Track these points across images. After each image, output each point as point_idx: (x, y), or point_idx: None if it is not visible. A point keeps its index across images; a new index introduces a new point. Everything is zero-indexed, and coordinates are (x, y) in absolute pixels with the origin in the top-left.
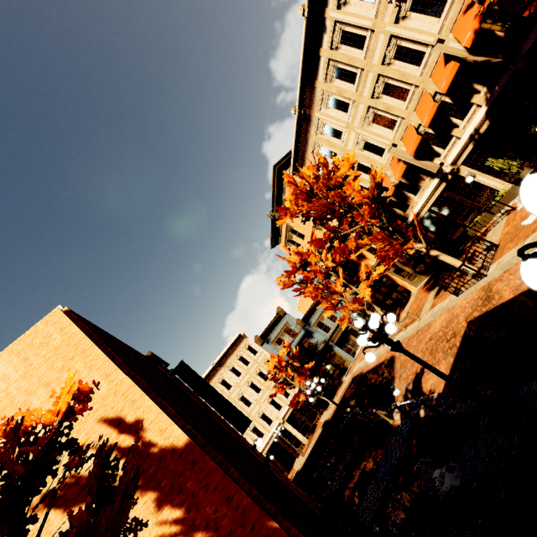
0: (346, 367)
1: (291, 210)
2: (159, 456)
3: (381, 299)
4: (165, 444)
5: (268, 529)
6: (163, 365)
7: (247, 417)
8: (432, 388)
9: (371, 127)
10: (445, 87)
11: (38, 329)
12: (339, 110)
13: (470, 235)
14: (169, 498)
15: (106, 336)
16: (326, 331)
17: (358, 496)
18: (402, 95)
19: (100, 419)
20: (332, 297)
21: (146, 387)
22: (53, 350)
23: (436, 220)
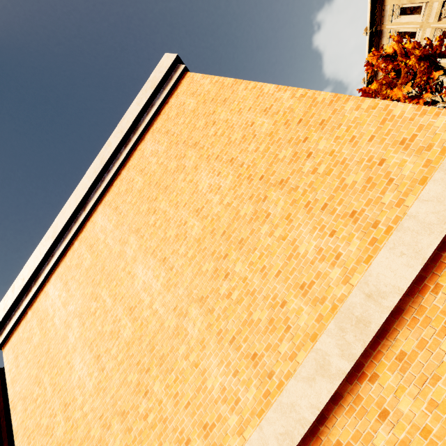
0: None
1: None
2: None
3: None
4: None
5: None
6: None
7: None
8: None
9: None
10: None
11: None
12: None
13: None
14: None
15: None
16: None
17: None
18: (433, 104)
19: None
20: None
21: None
22: None
23: None
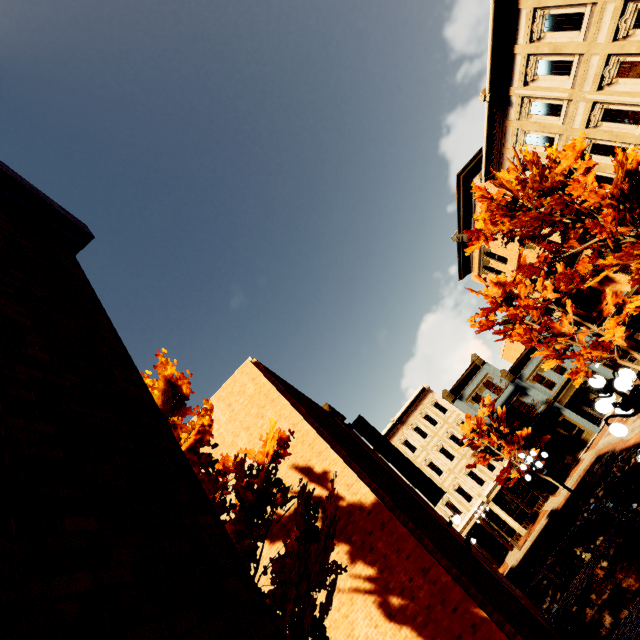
0: (586, 439)
1: (485, 231)
2: (348, 511)
3: None
4: (353, 499)
5: (474, 615)
6: (340, 418)
7: (438, 487)
8: None
9: (614, 84)
10: None
11: (235, 378)
12: (555, 75)
13: None
14: (360, 554)
15: (288, 386)
16: (549, 387)
17: (609, 618)
18: None
19: (291, 465)
20: (556, 341)
21: (330, 440)
22: (248, 398)
23: None
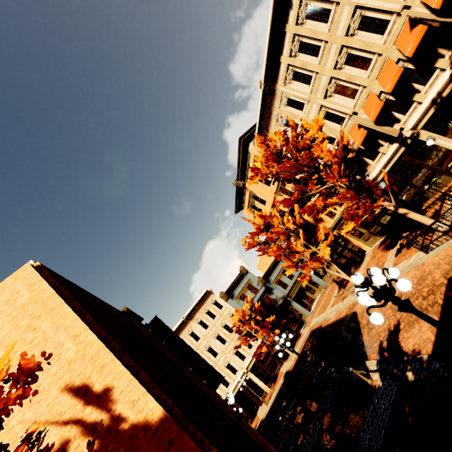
0: (304, 320)
1: (262, 170)
2: (130, 434)
3: (336, 259)
4: (137, 418)
5: None
6: (138, 320)
7: (219, 373)
8: (416, 347)
9: (332, 97)
10: (411, 51)
11: (5, 285)
12: (302, 83)
13: (426, 197)
14: None
15: (80, 292)
16: (284, 287)
17: None
18: (364, 64)
19: (64, 387)
20: (294, 256)
21: (117, 349)
22: (19, 307)
23: (393, 183)
